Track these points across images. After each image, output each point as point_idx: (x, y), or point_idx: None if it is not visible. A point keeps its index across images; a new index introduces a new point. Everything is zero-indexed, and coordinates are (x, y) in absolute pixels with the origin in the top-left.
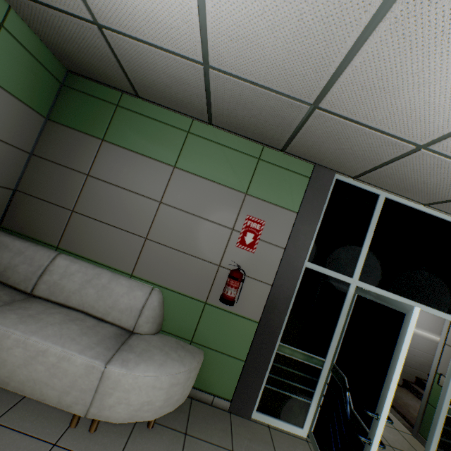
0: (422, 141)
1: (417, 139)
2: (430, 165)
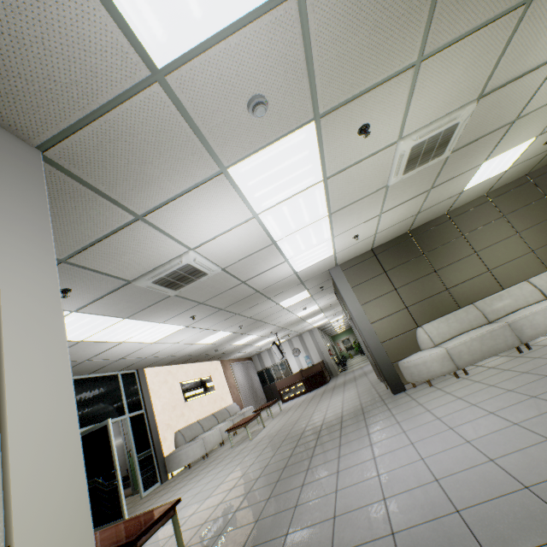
0: (86, 359)
1: (84, 359)
2: (90, 363)
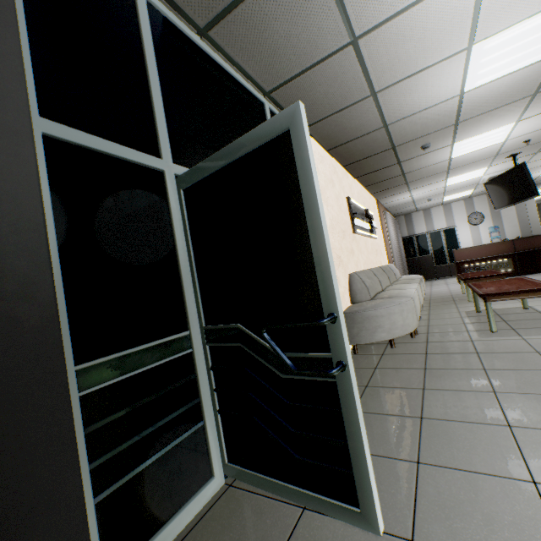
0: None
1: None
2: None
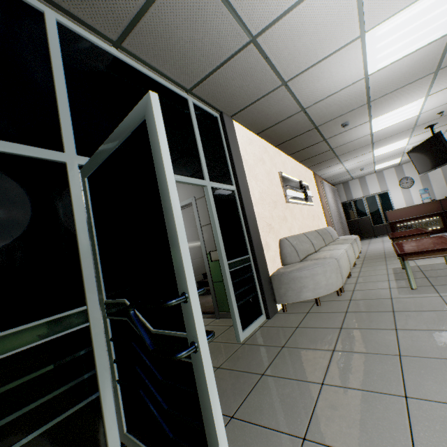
0: None
1: None
2: None
